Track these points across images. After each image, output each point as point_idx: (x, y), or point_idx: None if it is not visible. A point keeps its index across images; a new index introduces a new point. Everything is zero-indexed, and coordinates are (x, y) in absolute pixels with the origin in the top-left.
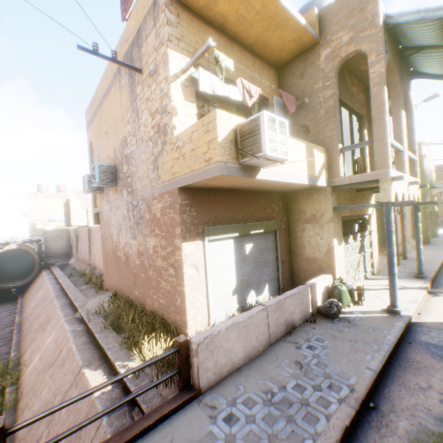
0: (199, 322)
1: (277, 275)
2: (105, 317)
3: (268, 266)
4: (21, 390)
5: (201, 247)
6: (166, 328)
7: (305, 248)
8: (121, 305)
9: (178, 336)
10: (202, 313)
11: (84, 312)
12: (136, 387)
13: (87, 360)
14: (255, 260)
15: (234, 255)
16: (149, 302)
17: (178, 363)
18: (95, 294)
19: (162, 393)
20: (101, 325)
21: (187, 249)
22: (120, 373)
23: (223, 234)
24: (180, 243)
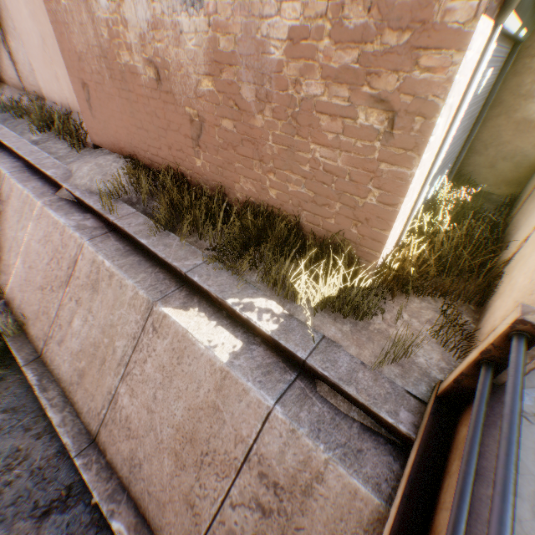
0: (394, 238)
1: (460, 149)
2: (129, 202)
3: (468, 128)
4: (18, 310)
5: (480, 50)
6: (317, 244)
7: (533, 97)
8: (167, 185)
9: (534, 314)
10: (402, 221)
11: (79, 190)
12: (306, 351)
13: (153, 289)
14: (470, 113)
15: (472, 93)
16: (248, 187)
17: (497, 357)
18: (75, 154)
19: (364, 363)
20: (136, 220)
21: (472, 48)
22: (250, 322)
23: (519, 15)
24: (472, 15)
